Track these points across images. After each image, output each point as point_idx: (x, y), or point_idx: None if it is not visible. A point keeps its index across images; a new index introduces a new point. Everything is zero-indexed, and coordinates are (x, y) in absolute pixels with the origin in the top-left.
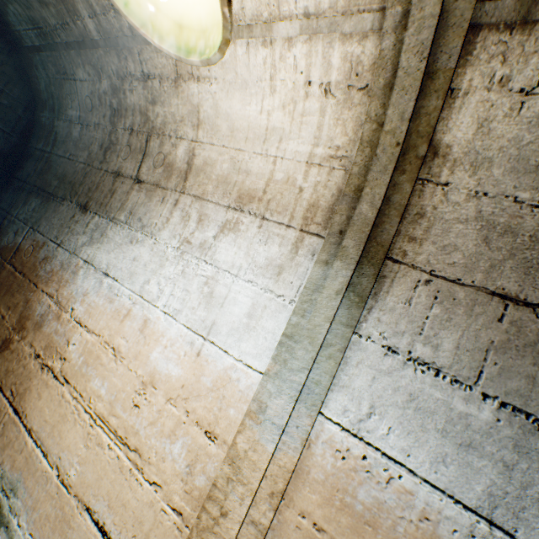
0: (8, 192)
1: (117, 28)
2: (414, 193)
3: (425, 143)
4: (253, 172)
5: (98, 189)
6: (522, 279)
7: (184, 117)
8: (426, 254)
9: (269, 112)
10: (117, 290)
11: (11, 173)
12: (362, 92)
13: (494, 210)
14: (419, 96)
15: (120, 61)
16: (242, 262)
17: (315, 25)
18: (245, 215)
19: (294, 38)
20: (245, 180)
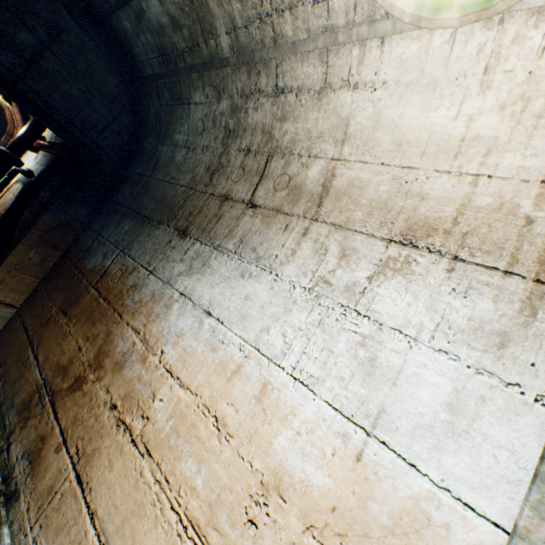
0: (102, 214)
1: (257, 40)
2: None
3: None
4: (433, 195)
5: (201, 214)
6: None
7: (323, 132)
8: None
9: (472, 116)
10: (222, 336)
11: (107, 196)
12: None
13: None
14: None
15: (250, 78)
16: (423, 319)
17: None
18: (420, 252)
19: None
20: (418, 206)
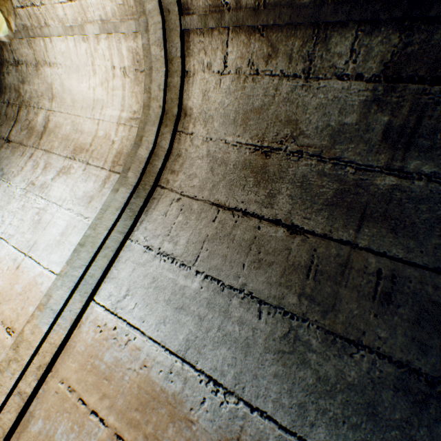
0: None
1: None
2: (176, 141)
3: (176, 106)
4: (86, 131)
5: None
6: (228, 193)
7: (43, 93)
8: (180, 181)
9: (94, 88)
10: None
11: None
12: (143, 73)
13: (216, 150)
14: (169, 75)
15: None
16: (68, 196)
17: (107, 27)
18: (76, 162)
19: (99, 36)
20: (80, 137)
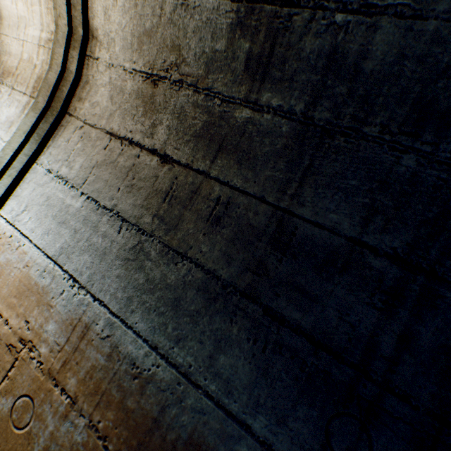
0: None
1: None
2: (85, 66)
3: (81, 26)
4: (13, 53)
5: None
6: (121, 122)
7: None
8: (85, 109)
9: (17, 2)
10: None
11: None
12: None
13: (117, 77)
14: None
15: None
16: None
17: None
18: (4, 87)
19: None
20: (8, 60)
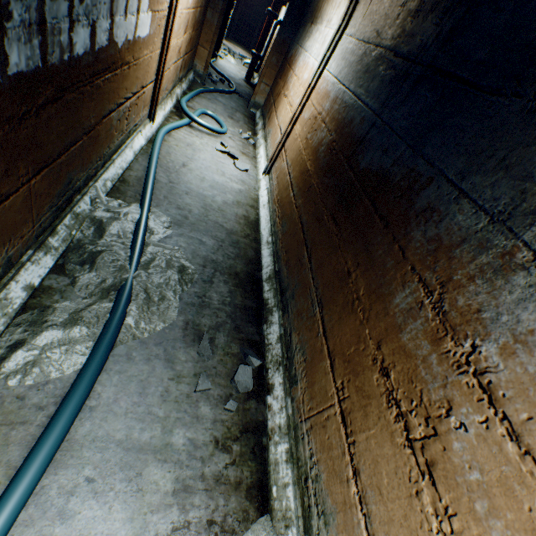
0: (297, 31)
1: None
2: None
3: None
4: None
5: (318, 11)
6: None
7: None
8: None
9: None
10: (306, 57)
11: (300, 20)
12: None
13: None
14: None
15: None
16: (335, 22)
17: None
18: None
19: None
20: None
